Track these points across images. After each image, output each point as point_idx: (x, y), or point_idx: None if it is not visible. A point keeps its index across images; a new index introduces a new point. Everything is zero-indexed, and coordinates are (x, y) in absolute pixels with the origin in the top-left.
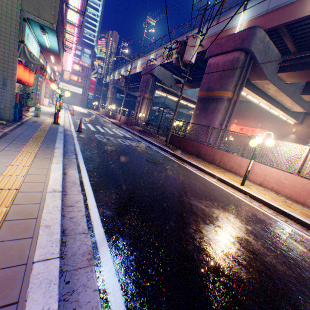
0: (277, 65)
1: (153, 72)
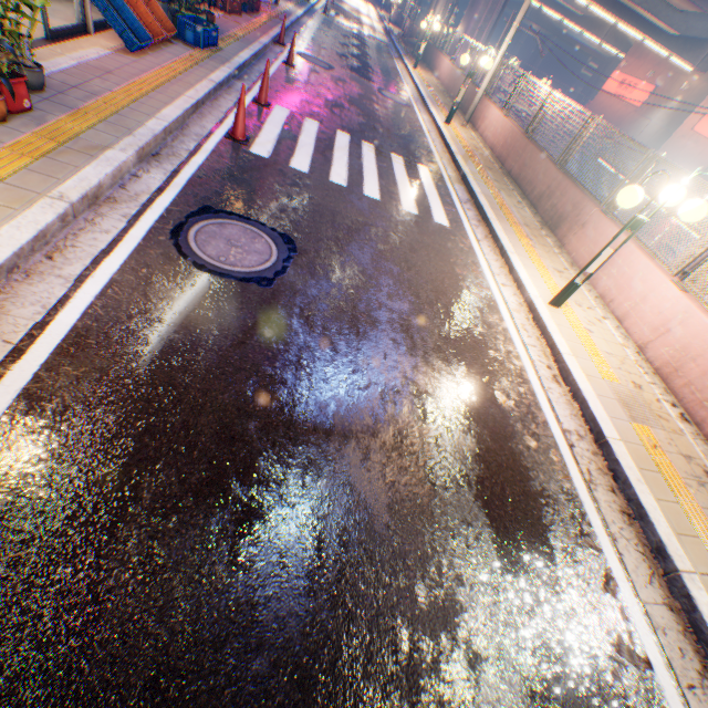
0: None
1: None
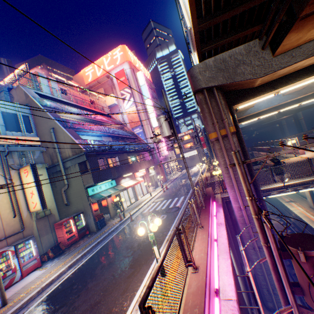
0: (261, 50)
1: None
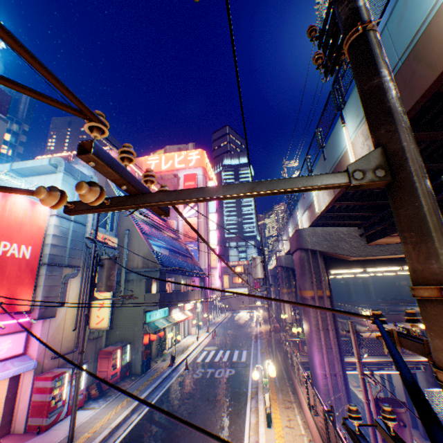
0: (359, 236)
1: (281, 264)
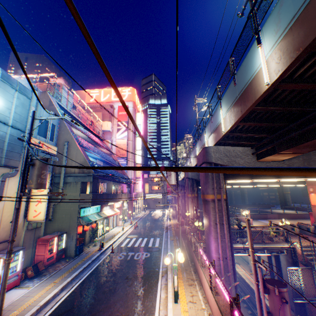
0: (251, 154)
1: (188, 176)
